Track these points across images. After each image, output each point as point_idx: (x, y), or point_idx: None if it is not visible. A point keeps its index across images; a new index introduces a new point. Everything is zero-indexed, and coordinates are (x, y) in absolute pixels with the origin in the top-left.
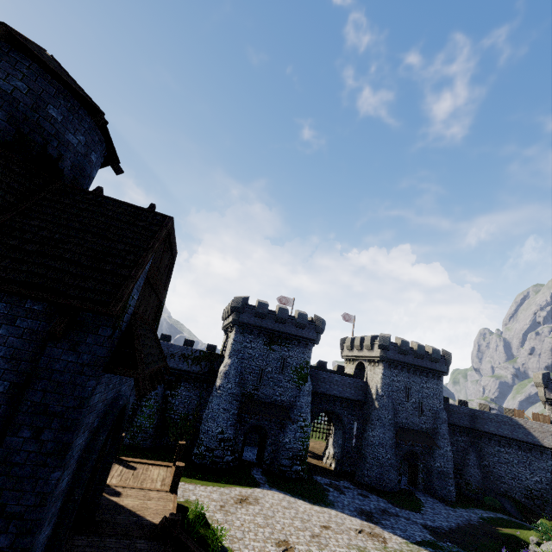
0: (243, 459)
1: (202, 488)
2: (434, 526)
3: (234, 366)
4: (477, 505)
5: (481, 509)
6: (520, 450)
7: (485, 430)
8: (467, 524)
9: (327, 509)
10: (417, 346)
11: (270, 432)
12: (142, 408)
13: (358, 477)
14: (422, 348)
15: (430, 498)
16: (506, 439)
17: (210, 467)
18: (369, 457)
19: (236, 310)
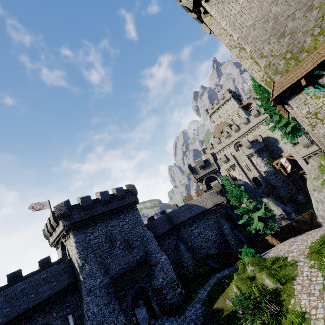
0: None
1: None
2: None
3: None
4: (198, 284)
5: (201, 286)
6: (200, 221)
7: (179, 223)
8: None
9: None
10: (99, 195)
11: None
12: None
13: None
14: (105, 194)
15: (167, 322)
16: (191, 219)
17: None
18: None
19: None
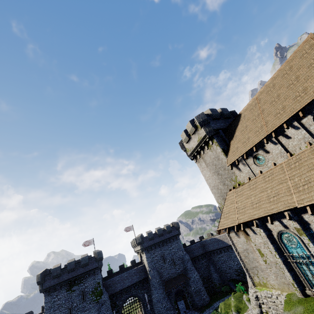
0: None
1: None
2: None
3: None
4: (219, 297)
5: (219, 300)
6: (225, 252)
7: (210, 250)
8: None
9: None
10: (157, 231)
11: None
12: None
13: None
14: (160, 230)
15: (193, 313)
16: (218, 250)
17: None
18: (156, 312)
19: (39, 283)
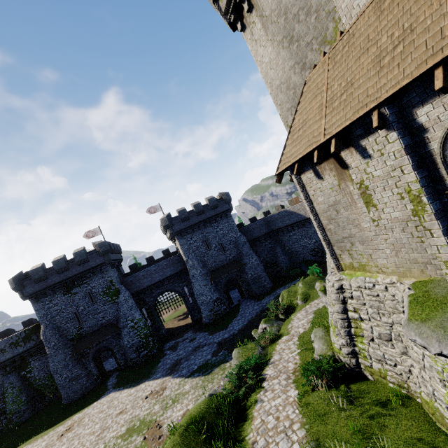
0: (108, 371)
1: (38, 441)
2: (227, 337)
3: (47, 329)
4: (284, 282)
5: (284, 285)
6: (299, 228)
7: (277, 228)
8: (259, 313)
9: (142, 385)
10: (193, 207)
11: (112, 346)
12: (5, 399)
13: (202, 320)
14: (198, 206)
15: (249, 302)
16: (289, 226)
17: (73, 403)
18: (199, 305)
19: (17, 290)
